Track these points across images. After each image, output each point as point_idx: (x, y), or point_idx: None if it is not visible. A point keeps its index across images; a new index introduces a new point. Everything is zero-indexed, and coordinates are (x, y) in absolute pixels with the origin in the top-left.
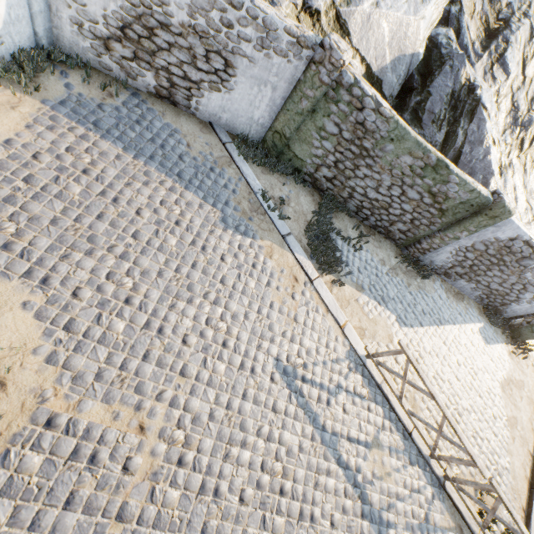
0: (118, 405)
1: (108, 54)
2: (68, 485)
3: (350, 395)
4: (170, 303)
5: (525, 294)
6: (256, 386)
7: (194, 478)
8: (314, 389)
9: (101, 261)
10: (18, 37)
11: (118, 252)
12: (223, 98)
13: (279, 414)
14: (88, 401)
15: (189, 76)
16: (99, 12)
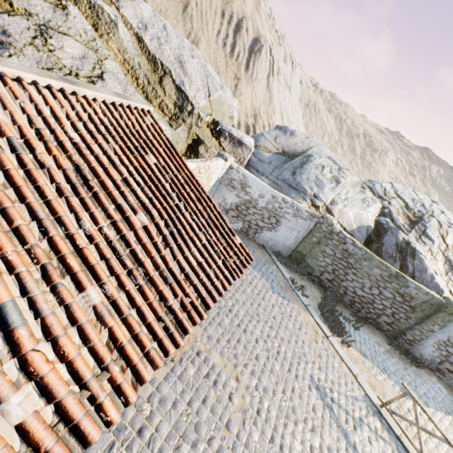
0: (226, 360)
1: (226, 214)
2: (204, 390)
3: (372, 431)
4: (249, 319)
5: None
6: (299, 388)
7: (267, 428)
8: (341, 411)
9: None
10: None
11: None
12: (272, 234)
13: (318, 416)
14: (213, 351)
15: (258, 224)
16: (230, 201)
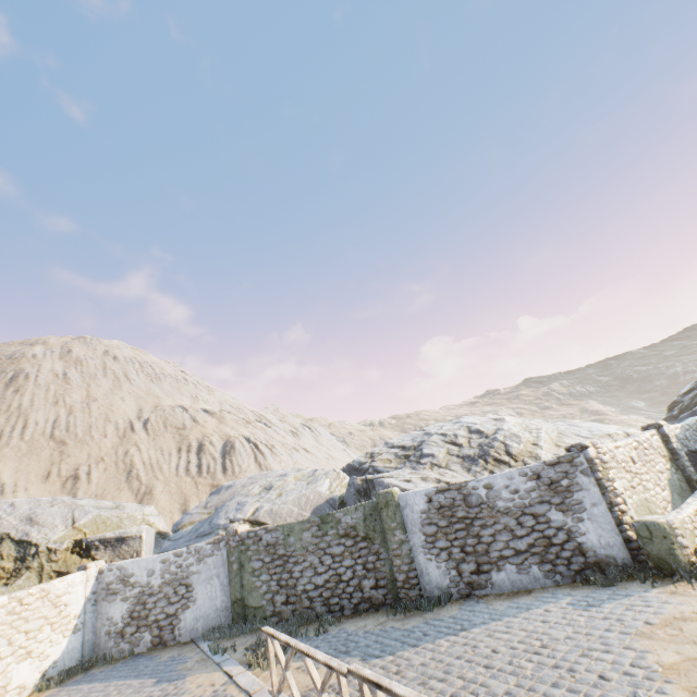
0: None
1: (123, 640)
2: None
3: None
4: None
5: (552, 518)
6: None
7: None
8: None
9: None
10: (70, 660)
11: None
12: (193, 610)
13: None
14: None
15: (170, 612)
16: (120, 615)
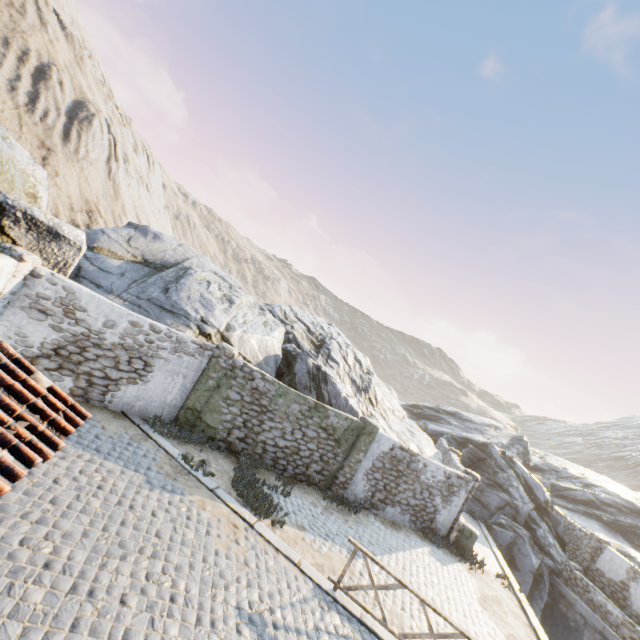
0: None
1: None
2: None
3: (333, 636)
4: (101, 562)
5: (436, 500)
6: None
7: None
8: (291, 635)
9: (13, 528)
10: None
11: (34, 517)
12: (139, 388)
13: None
14: None
15: (110, 376)
16: (39, 340)
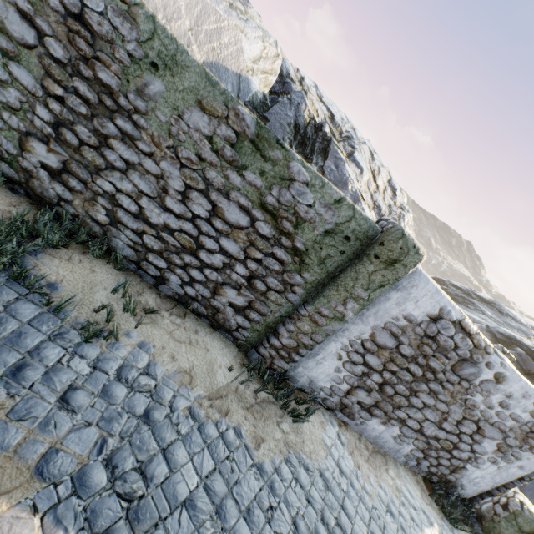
0: None
1: None
2: None
3: None
4: None
5: (483, 444)
6: None
7: None
8: None
9: None
10: None
11: None
12: None
13: None
14: None
15: None
16: None
